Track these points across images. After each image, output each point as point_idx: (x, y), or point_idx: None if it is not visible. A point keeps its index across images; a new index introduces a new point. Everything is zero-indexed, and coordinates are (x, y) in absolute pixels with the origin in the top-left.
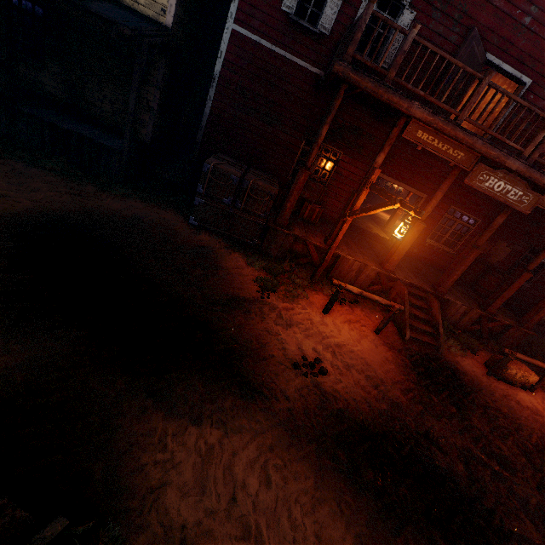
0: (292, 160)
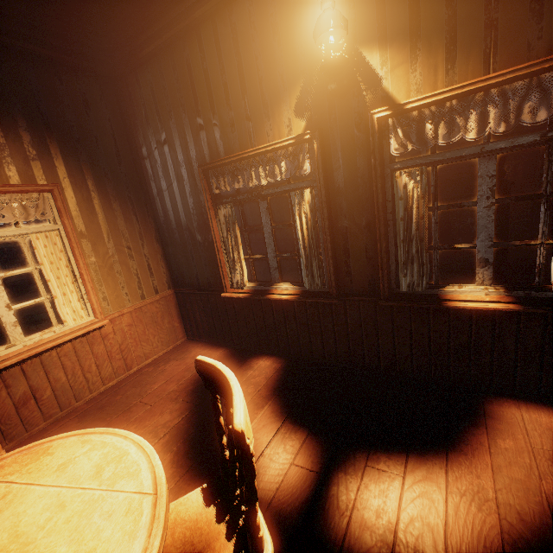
0: None
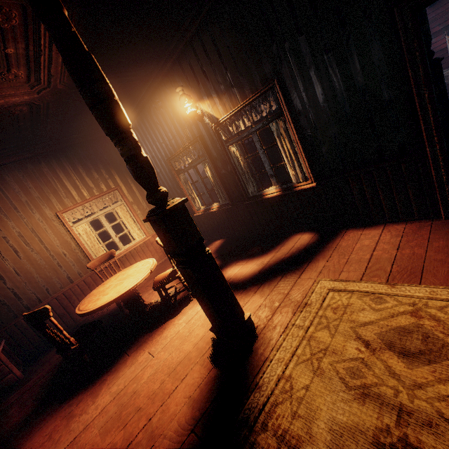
0: (445, 54)
